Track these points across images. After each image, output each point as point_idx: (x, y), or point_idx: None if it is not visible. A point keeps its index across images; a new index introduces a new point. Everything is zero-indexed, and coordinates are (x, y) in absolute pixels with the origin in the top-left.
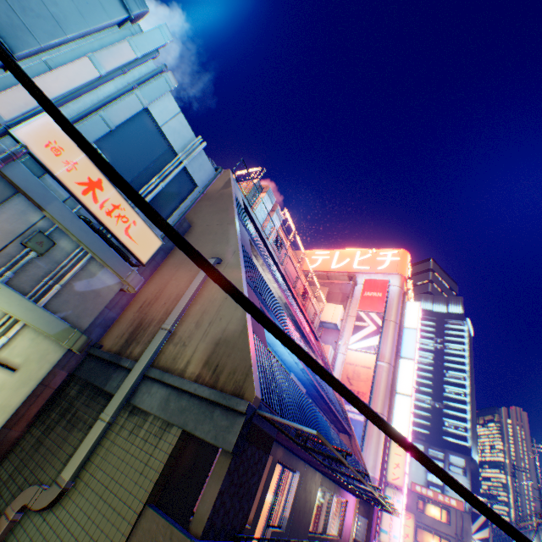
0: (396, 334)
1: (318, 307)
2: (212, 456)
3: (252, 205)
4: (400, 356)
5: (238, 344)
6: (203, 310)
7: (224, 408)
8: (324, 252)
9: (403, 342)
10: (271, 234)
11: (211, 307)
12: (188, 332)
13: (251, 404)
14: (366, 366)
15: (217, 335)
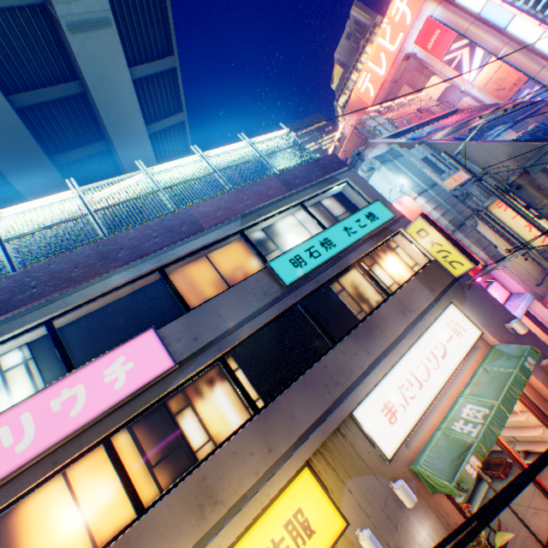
0: (482, 27)
1: (428, 102)
2: (545, 170)
3: (381, 134)
4: (503, 30)
5: (516, 149)
6: (484, 163)
7: (541, 156)
8: (362, 78)
9: (492, 21)
10: (393, 127)
11: (486, 160)
12: (492, 171)
13: (547, 146)
14: (496, 71)
15: (504, 158)
